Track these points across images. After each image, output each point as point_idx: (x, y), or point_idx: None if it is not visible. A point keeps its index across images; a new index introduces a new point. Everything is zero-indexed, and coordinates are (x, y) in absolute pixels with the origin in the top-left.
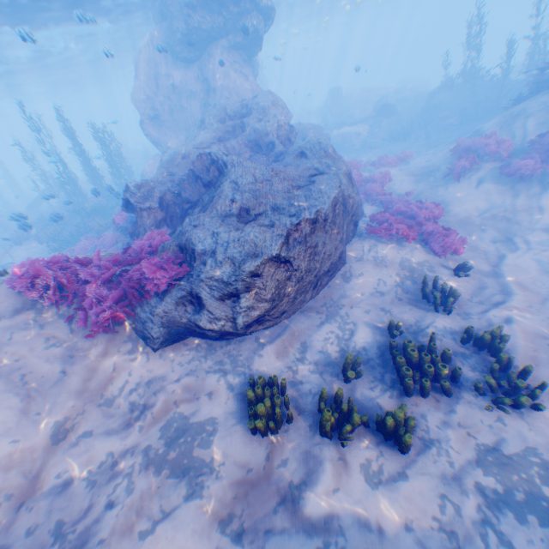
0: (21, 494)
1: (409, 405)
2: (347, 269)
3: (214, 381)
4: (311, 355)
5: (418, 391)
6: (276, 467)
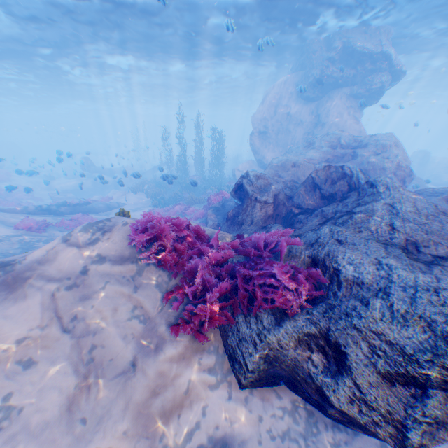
0: None
1: None
2: None
3: None
4: None
5: None
6: None
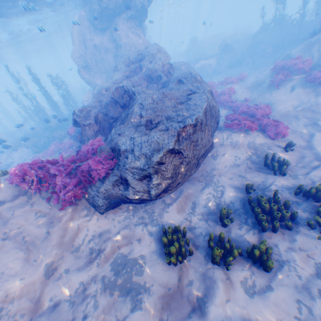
0: (29, 313)
1: (266, 238)
2: (215, 152)
3: (140, 231)
4: (198, 209)
5: (270, 229)
6: (186, 286)
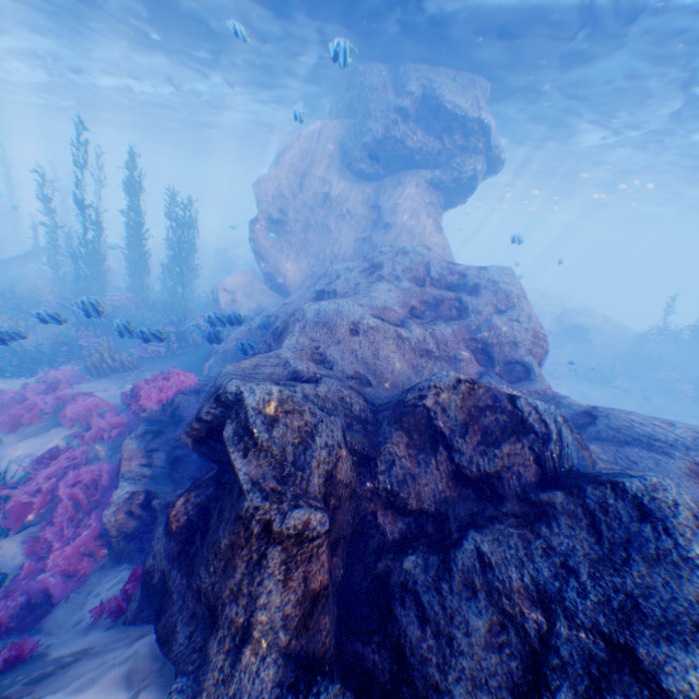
0: None
1: None
2: None
3: None
4: None
5: None
6: None
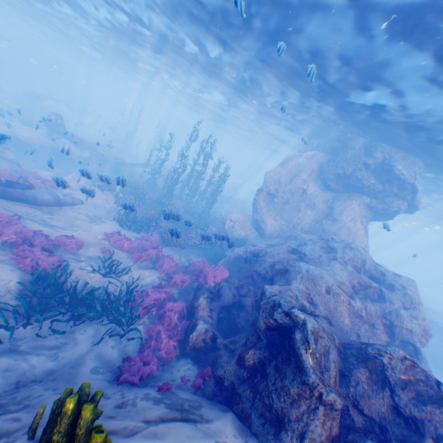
0: None
1: None
2: None
3: None
4: None
5: None
6: None
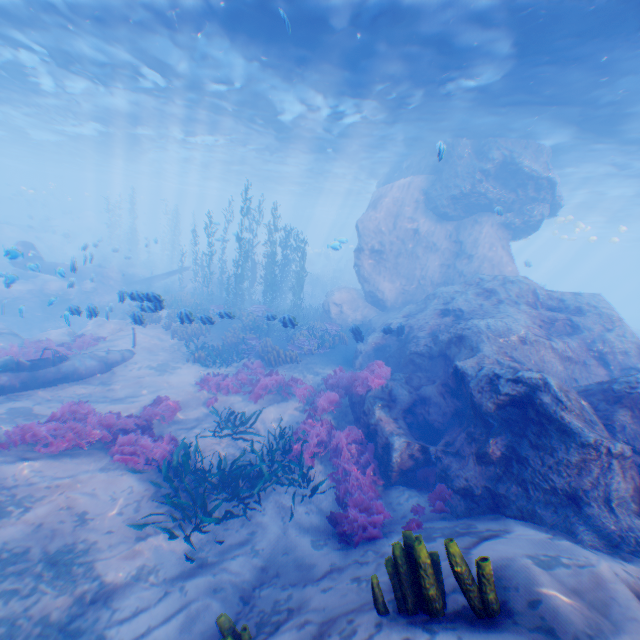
0: None
1: None
2: None
3: None
4: None
5: None
6: None
